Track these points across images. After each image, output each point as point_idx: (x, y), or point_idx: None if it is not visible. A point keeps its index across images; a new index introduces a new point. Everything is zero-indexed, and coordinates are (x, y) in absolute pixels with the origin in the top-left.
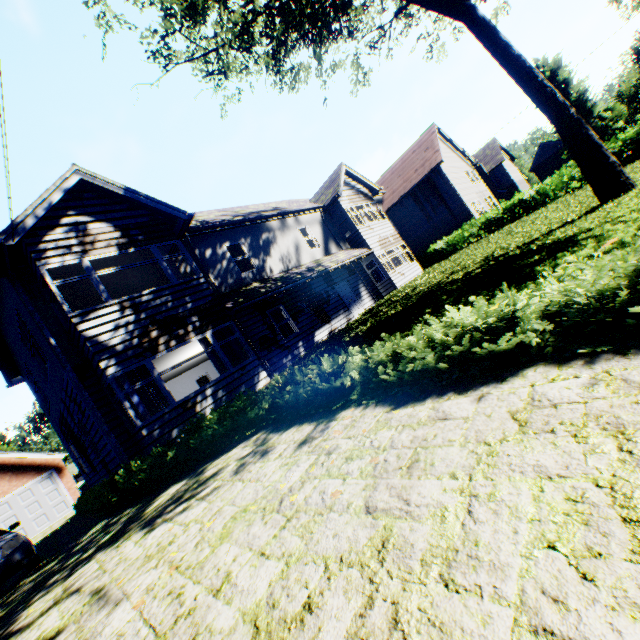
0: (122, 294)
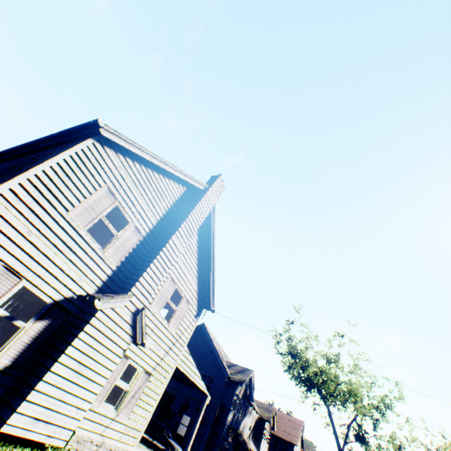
0: None
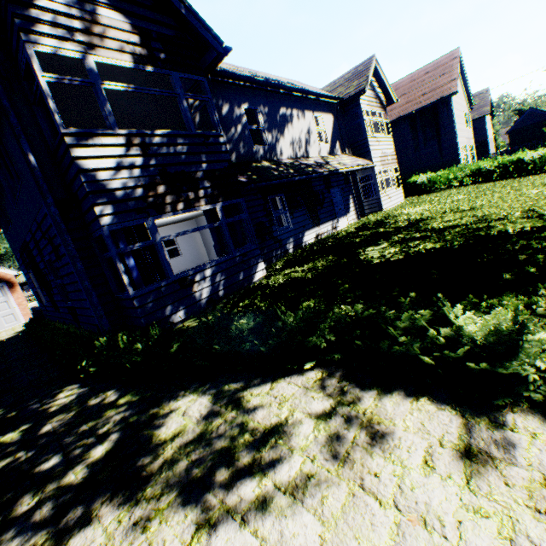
0: (104, 126)
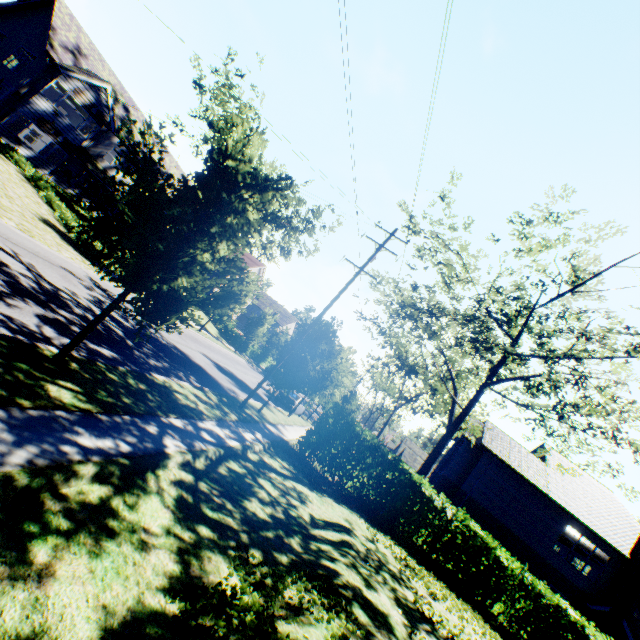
0: None
